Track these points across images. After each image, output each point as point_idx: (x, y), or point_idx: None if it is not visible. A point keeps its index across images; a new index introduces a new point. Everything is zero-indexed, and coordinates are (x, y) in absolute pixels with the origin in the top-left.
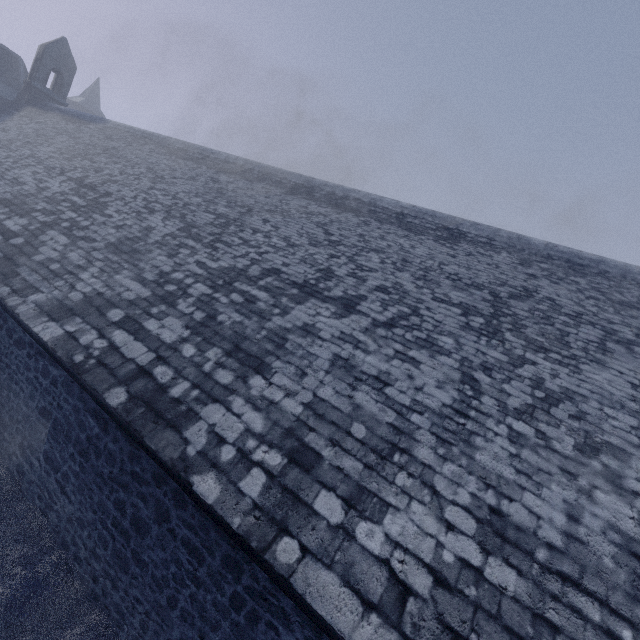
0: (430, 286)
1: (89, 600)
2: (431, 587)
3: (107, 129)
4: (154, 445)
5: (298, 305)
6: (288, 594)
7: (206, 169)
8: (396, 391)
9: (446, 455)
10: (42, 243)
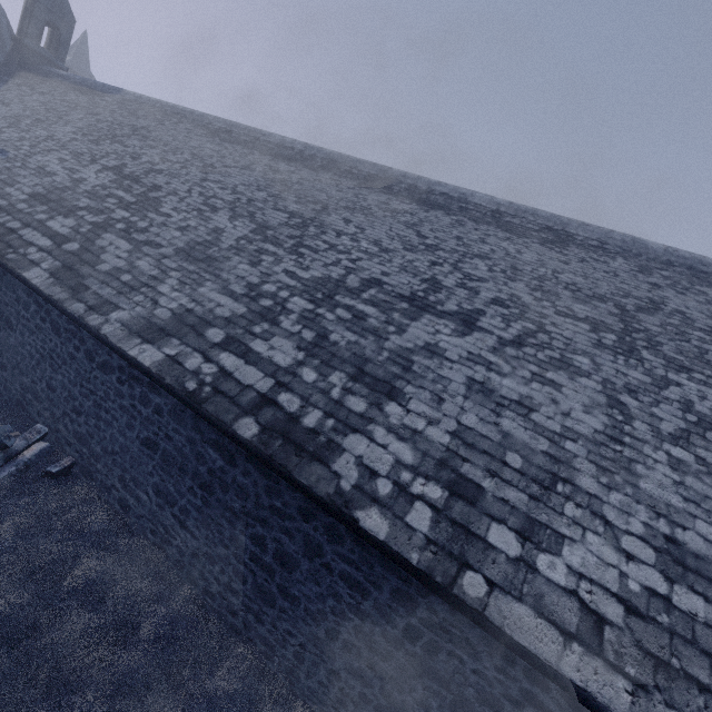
0: (549, 298)
1: (228, 633)
2: (624, 616)
3: (127, 102)
4: (305, 480)
5: (413, 322)
6: (482, 626)
7: (260, 155)
8: (543, 417)
9: (610, 484)
10: (102, 249)
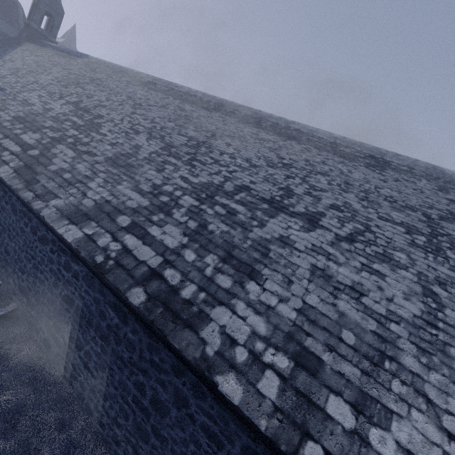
0: (373, 206)
1: None
2: None
3: (91, 63)
4: (177, 344)
5: (271, 218)
6: None
7: (173, 99)
8: (371, 301)
9: (429, 364)
10: (54, 155)
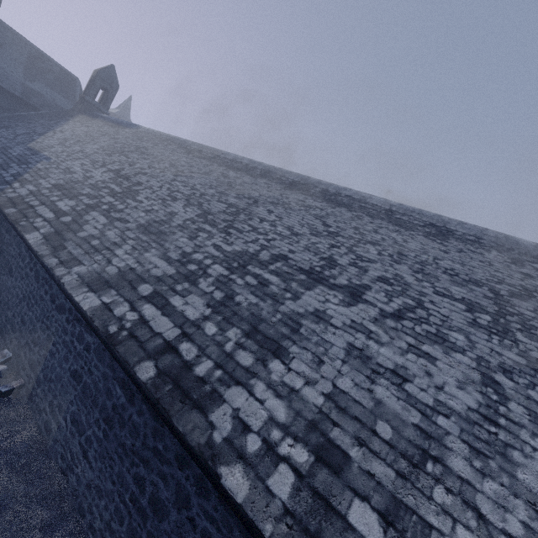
0: (429, 280)
1: None
2: None
3: (139, 132)
4: (181, 427)
5: (307, 291)
6: None
7: (217, 166)
8: (416, 388)
9: (484, 469)
10: (86, 222)
